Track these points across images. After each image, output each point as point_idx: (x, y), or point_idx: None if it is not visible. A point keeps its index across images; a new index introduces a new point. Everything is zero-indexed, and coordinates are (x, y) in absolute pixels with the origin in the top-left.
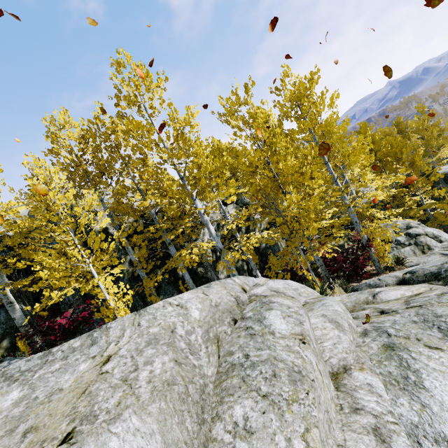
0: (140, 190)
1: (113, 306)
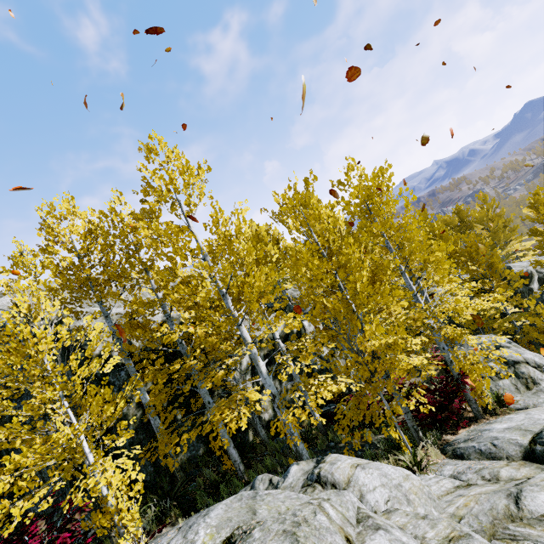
0: (162, 303)
1: (111, 508)
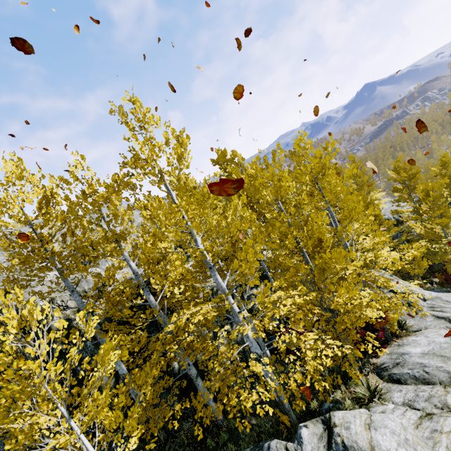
0: (137, 273)
1: None
